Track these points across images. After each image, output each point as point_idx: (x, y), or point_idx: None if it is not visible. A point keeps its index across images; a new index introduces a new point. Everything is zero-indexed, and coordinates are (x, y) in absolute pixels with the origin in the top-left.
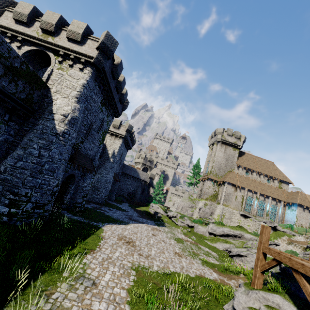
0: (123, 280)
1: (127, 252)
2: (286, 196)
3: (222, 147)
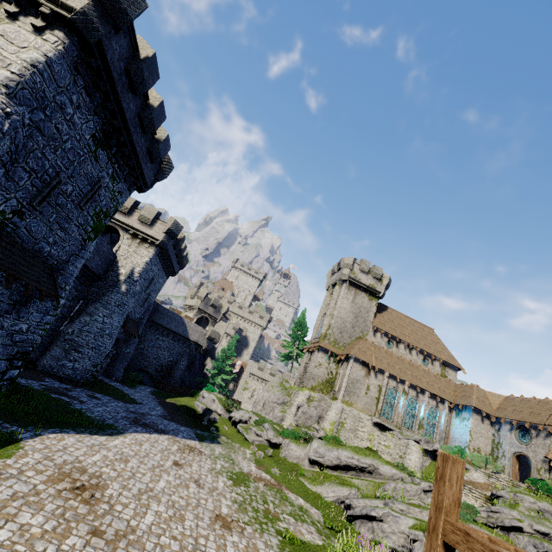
0: None
1: (50, 524)
2: (454, 393)
3: (350, 292)
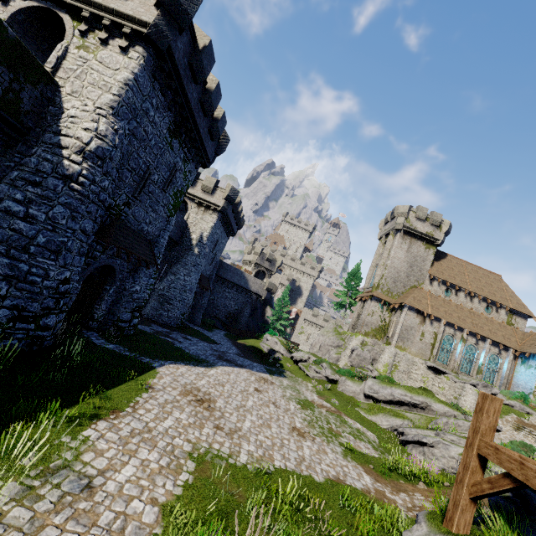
0: (160, 481)
1: (191, 420)
2: (521, 341)
3: (404, 241)
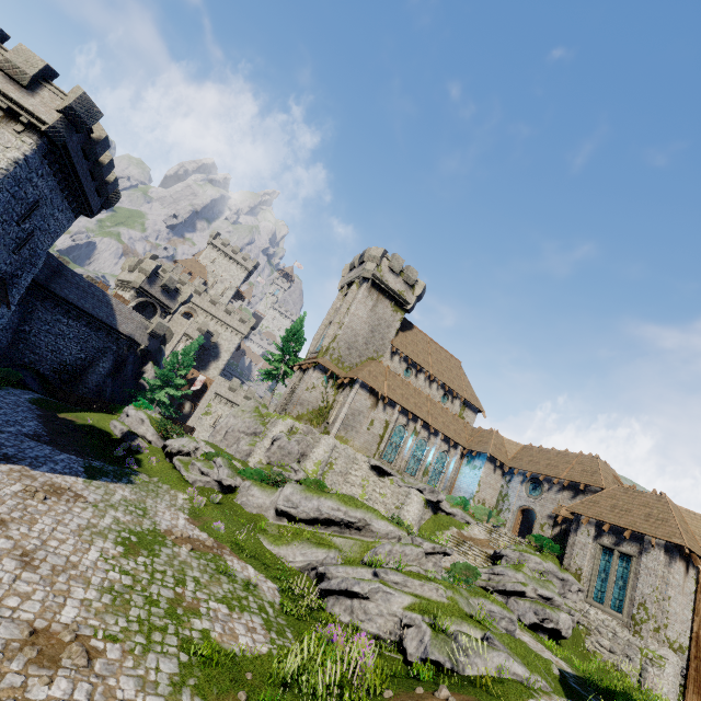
0: None
1: None
2: (470, 437)
3: (370, 296)
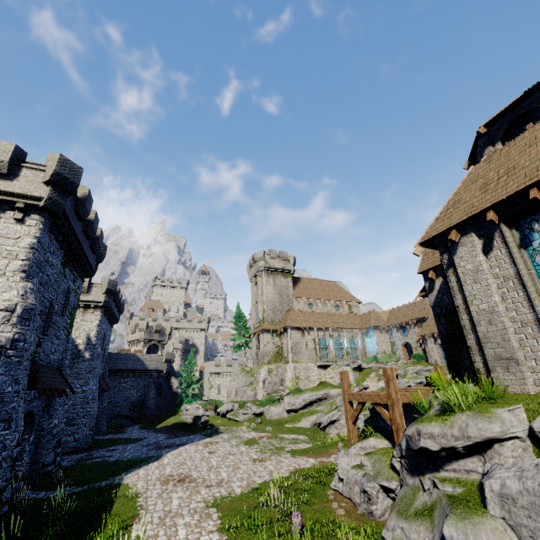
0: (205, 524)
1: (188, 492)
2: (361, 321)
3: (269, 278)
